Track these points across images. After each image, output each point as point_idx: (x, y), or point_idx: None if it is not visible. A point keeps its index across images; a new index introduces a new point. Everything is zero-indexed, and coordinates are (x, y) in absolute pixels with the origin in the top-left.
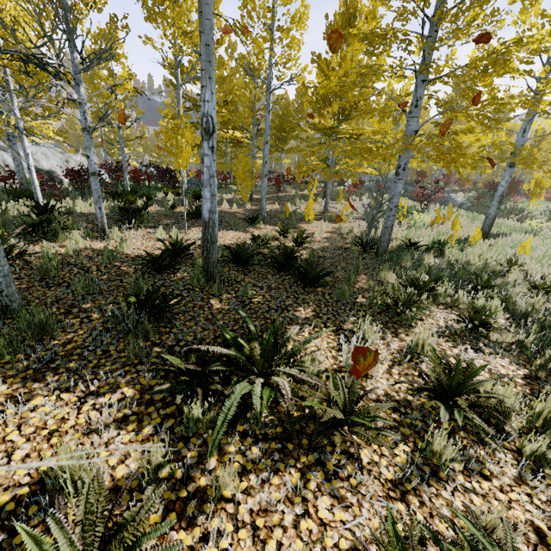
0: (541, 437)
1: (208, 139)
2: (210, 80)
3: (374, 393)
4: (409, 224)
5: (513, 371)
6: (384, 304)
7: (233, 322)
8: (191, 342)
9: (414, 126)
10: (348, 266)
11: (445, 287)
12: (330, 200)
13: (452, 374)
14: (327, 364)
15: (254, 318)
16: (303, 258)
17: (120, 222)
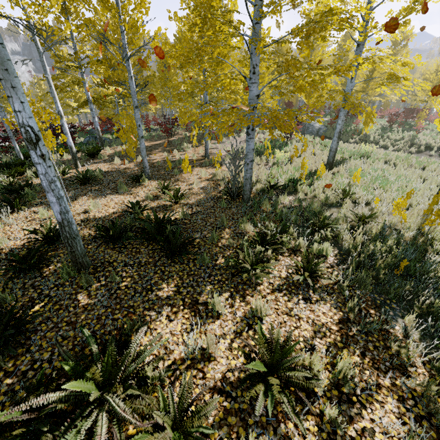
0: (334, 407)
1: (34, 149)
2: (14, 89)
3: (213, 378)
4: (274, 160)
5: (331, 317)
6: (237, 264)
7: (96, 320)
8: (47, 360)
9: (255, 91)
10: (215, 221)
11: (291, 232)
12: (214, 139)
13: (273, 354)
14: (177, 353)
15: (117, 310)
16: (178, 218)
17: (4, 203)
